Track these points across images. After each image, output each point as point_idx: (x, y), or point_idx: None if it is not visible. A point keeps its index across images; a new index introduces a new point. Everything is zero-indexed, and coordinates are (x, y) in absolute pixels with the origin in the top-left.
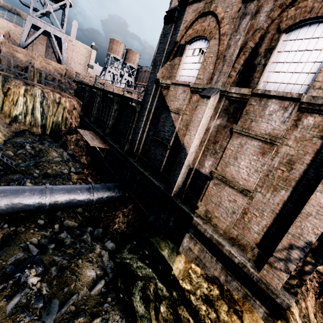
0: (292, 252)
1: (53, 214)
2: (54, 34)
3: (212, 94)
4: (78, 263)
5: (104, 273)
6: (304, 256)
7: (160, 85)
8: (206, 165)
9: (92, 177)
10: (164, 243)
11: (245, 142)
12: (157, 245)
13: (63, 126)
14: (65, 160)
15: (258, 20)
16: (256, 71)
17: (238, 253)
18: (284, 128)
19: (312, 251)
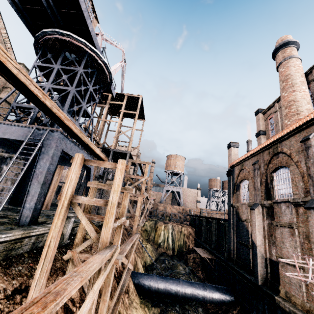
0: None
1: (183, 306)
2: (176, 190)
3: (254, 207)
4: None
5: None
6: None
7: (234, 207)
8: (273, 253)
9: None
10: None
11: (282, 230)
12: None
13: (184, 248)
14: (187, 273)
15: (261, 170)
16: (271, 191)
17: None
18: (293, 217)
19: None
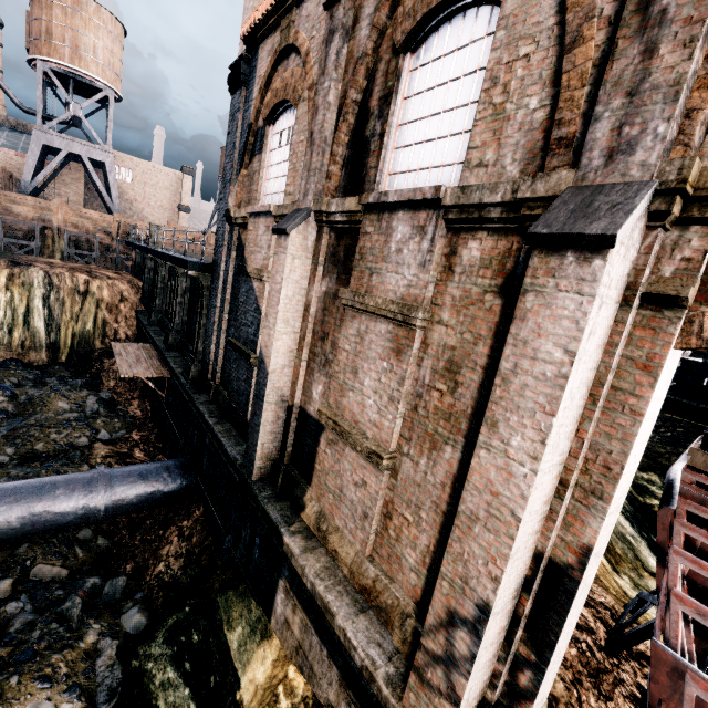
0: (456, 635)
1: (6, 553)
2: (90, 156)
3: (291, 223)
4: (7, 686)
5: (84, 706)
6: (506, 643)
7: (235, 223)
8: (315, 395)
9: (147, 447)
10: (241, 606)
11: (365, 328)
12: (224, 613)
13: (99, 341)
14: (88, 415)
15: (359, 39)
16: (371, 154)
17: (369, 634)
18: (426, 281)
19: (526, 623)
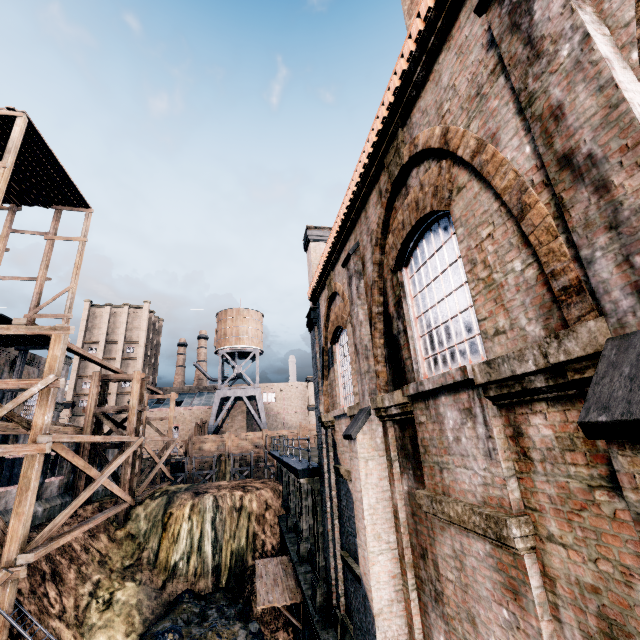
0: None
1: None
2: (247, 395)
3: (355, 427)
4: None
5: None
6: None
7: (327, 426)
8: None
9: None
10: None
11: (460, 546)
12: None
13: (250, 556)
14: None
15: (368, 274)
16: (402, 347)
17: None
18: (501, 477)
19: None
